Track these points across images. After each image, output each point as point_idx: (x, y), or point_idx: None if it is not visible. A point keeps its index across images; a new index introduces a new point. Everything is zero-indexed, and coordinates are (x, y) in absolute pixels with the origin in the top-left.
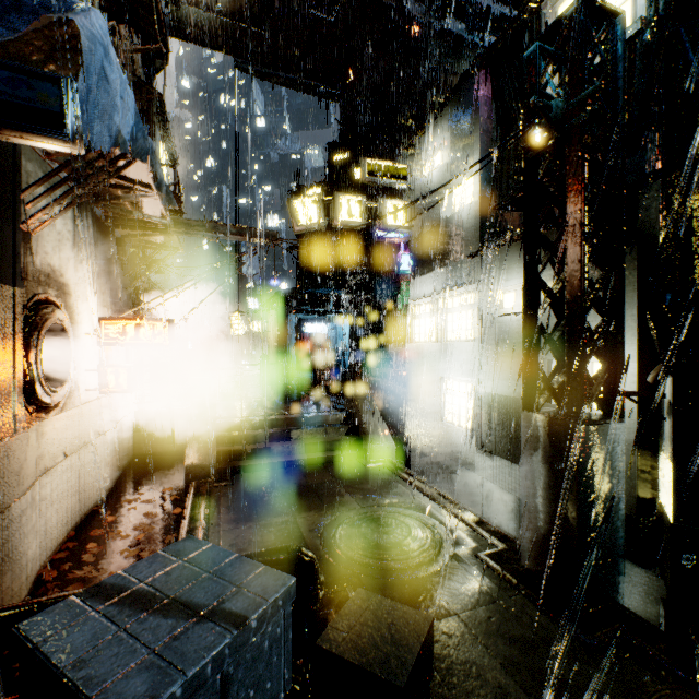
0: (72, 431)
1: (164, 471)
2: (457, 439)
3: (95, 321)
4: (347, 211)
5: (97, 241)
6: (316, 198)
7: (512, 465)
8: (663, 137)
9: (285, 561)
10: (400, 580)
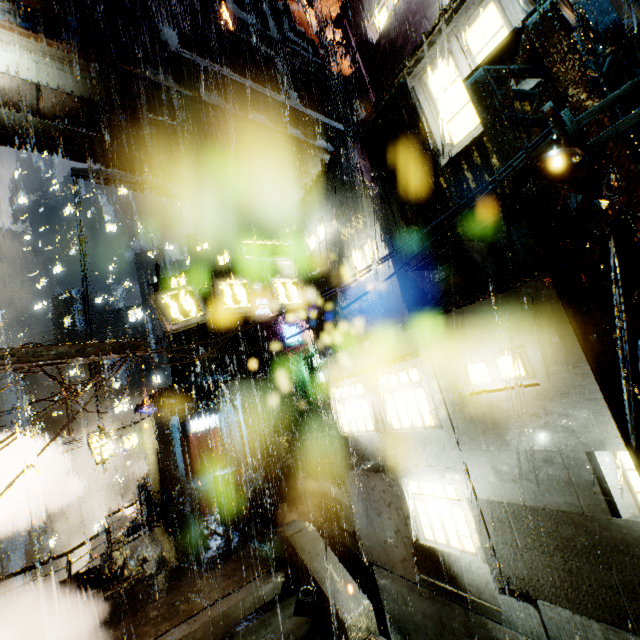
0: None
1: None
2: (454, 569)
3: None
4: (232, 297)
5: None
6: (190, 288)
7: (582, 620)
8: None
9: None
10: None
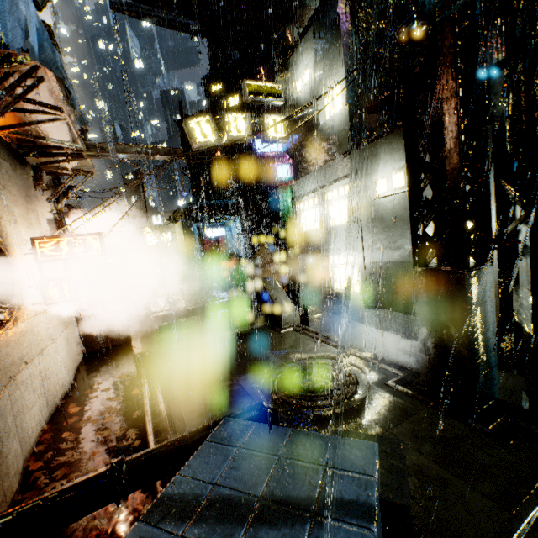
0: (28, 342)
1: (114, 362)
2: (346, 301)
3: (28, 242)
4: (236, 127)
5: (15, 169)
6: (208, 117)
7: (396, 314)
8: (507, 30)
9: (256, 418)
10: (336, 413)
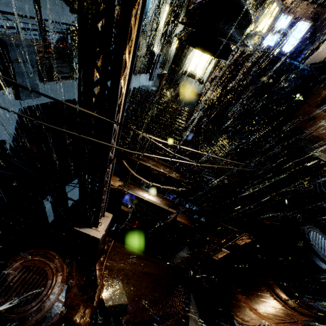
0: None
1: None
2: None
3: None
4: None
5: None
6: None
7: None
8: None
9: None
10: None
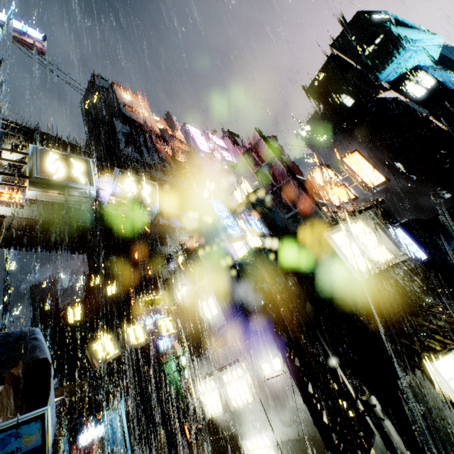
0: None
1: None
2: None
3: None
4: (135, 336)
5: None
6: (110, 336)
7: None
8: (298, 283)
9: None
10: None
